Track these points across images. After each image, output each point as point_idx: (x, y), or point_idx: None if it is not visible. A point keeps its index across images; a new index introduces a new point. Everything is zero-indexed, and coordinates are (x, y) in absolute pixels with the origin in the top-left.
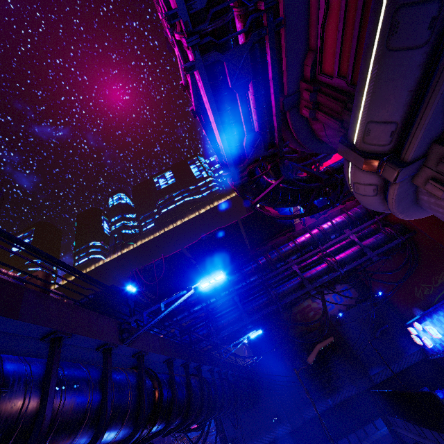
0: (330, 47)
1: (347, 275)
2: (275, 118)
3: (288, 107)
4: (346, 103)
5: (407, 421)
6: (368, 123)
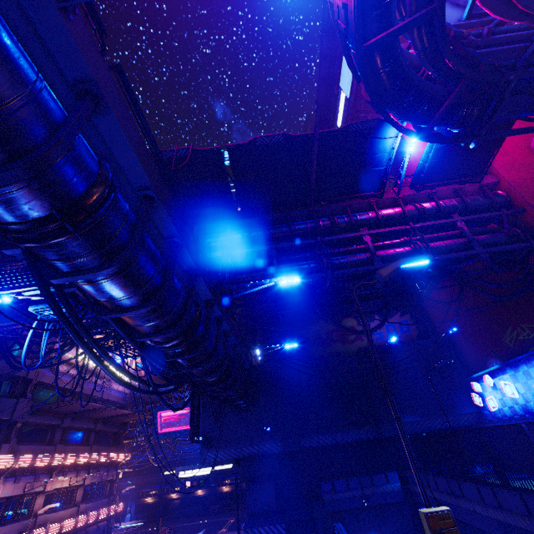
0: None
1: (432, 275)
2: None
3: None
4: None
5: (438, 476)
6: None
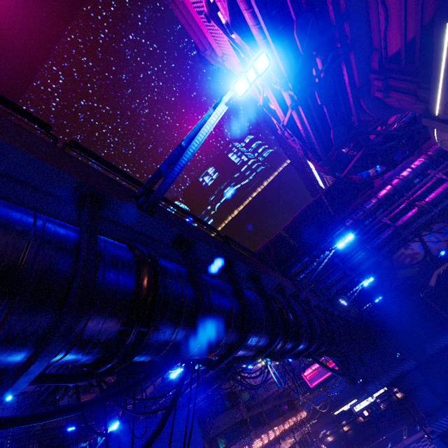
0: (394, 45)
1: (442, 212)
2: (353, 109)
3: (362, 96)
4: (419, 82)
5: None
6: (446, 103)
